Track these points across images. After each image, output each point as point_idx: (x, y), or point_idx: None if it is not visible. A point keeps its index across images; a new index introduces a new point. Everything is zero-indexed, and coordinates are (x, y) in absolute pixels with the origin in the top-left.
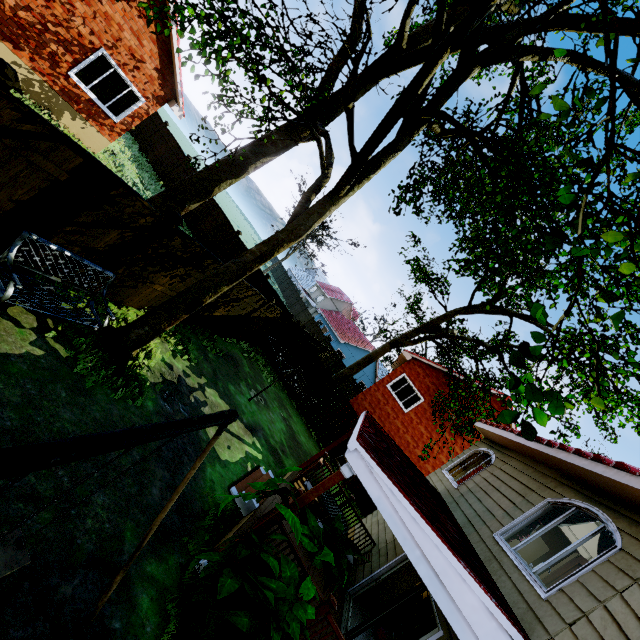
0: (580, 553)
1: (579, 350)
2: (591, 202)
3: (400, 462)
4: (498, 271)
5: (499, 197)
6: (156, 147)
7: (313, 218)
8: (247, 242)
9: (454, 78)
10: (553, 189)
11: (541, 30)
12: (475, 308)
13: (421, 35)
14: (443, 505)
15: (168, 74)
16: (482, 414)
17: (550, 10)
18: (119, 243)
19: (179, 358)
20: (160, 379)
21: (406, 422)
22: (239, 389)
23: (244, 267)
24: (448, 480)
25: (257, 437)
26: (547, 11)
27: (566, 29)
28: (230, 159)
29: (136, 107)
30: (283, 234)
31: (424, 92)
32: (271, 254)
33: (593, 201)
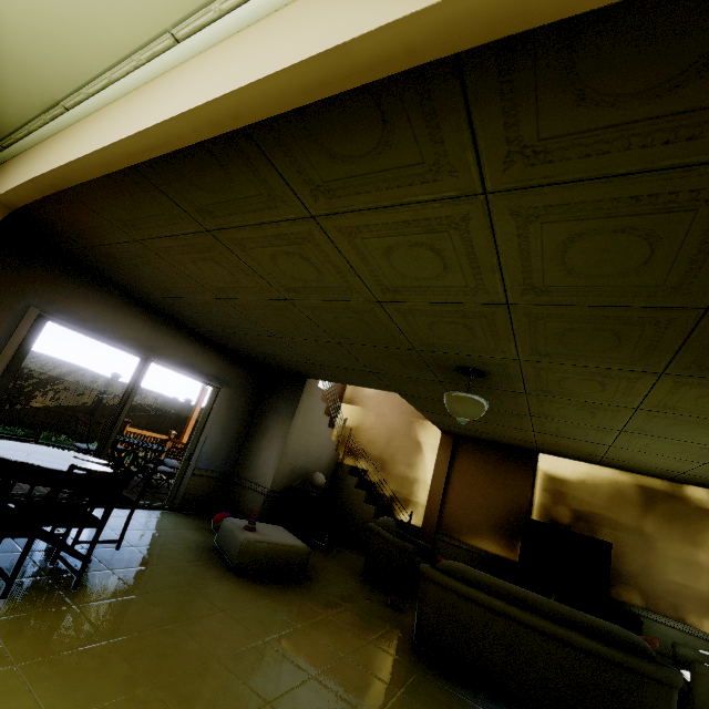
0: None
1: None
2: None
3: None
4: None
5: None
6: None
7: None
8: None
9: None
10: None
11: None
12: None
13: None
14: None
15: None
16: None
17: None
18: None
19: None
20: None
21: None
22: None
23: None
24: None
25: None
26: None
27: None
28: None
29: None
30: None
31: None
32: None
33: None
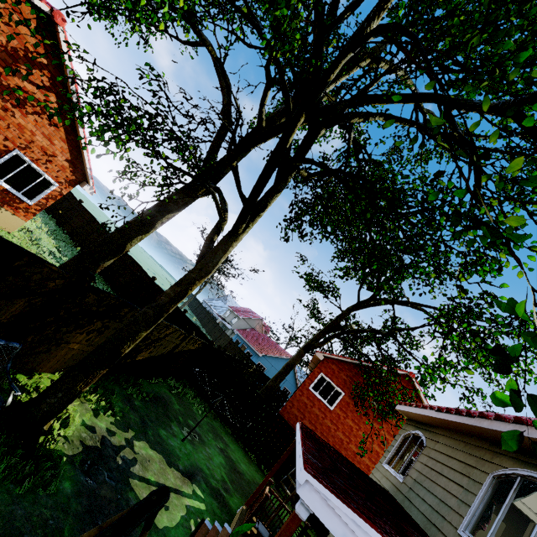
0: (535, 522)
1: (455, 321)
2: (440, 206)
3: (347, 473)
4: (382, 271)
5: (368, 214)
6: (72, 220)
7: (219, 255)
8: (163, 285)
9: (309, 137)
10: (405, 202)
11: (356, 106)
12: (363, 303)
13: (275, 118)
14: (398, 508)
15: (78, 163)
16: (398, 396)
17: (361, 91)
18: (27, 311)
19: (102, 416)
20: (80, 448)
21: (334, 419)
22: (171, 431)
23: (160, 310)
24: (391, 474)
25: (196, 482)
26: (359, 92)
27: (372, 103)
28: (138, 219)
29: (50, 190)
30: (194, 273)
31: (288, 149)
32: (185, 293)
33: (441, 205)
